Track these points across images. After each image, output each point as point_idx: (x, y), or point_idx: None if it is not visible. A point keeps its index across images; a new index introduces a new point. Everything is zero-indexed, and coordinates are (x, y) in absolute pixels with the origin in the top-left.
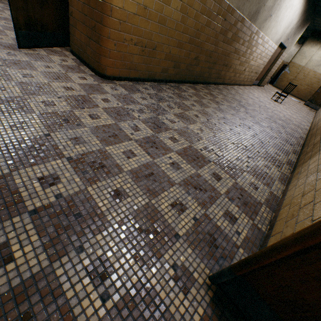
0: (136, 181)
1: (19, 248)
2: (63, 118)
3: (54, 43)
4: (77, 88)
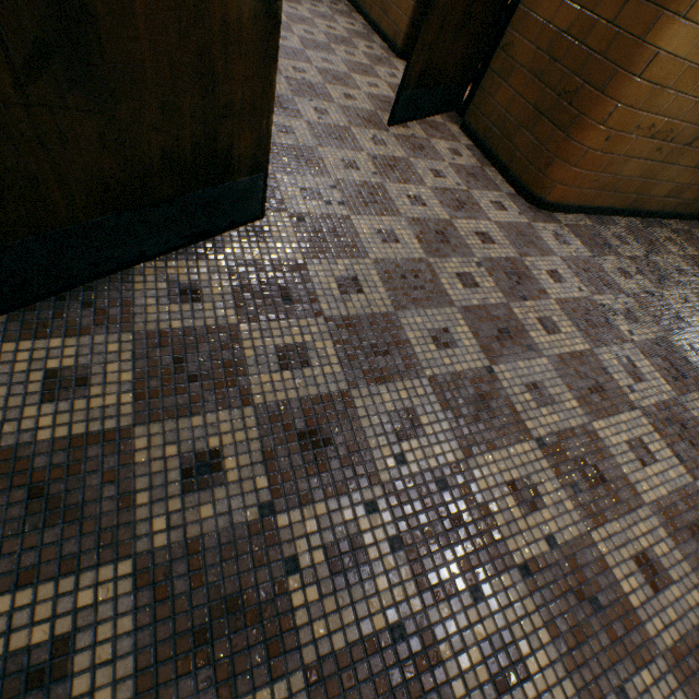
0: (674, 538)
1: (528, 651)
2: (498, 323)
3: (438, 107)
4: (497, 235)
